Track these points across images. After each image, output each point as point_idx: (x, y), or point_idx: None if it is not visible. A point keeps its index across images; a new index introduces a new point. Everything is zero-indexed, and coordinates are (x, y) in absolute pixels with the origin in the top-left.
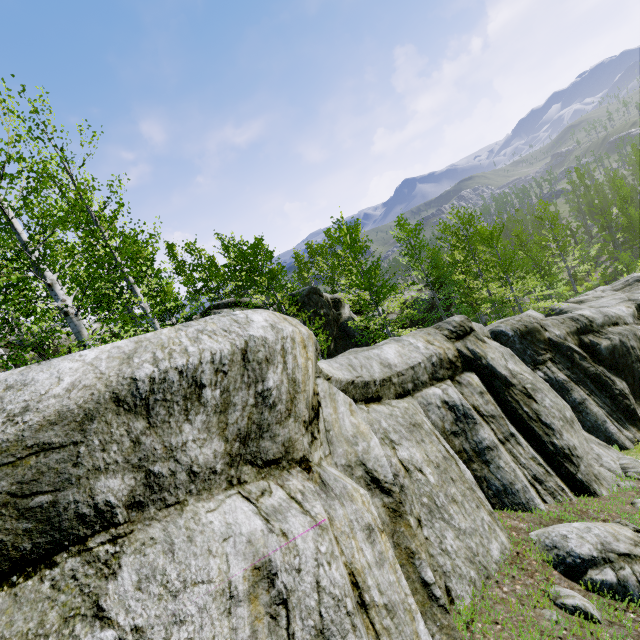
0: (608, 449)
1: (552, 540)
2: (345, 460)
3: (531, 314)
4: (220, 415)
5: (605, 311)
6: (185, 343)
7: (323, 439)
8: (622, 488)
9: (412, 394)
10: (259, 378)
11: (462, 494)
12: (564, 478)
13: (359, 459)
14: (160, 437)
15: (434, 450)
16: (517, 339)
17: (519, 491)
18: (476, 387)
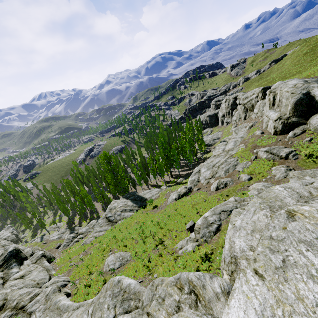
0: None
1: None
2: None
3: None
4: None
5: (7, 235)
6: None
7: None
8: None
9: None
10: None
11: None
12: None
13: None
14: None
15: None
16: None
17: None
18: None
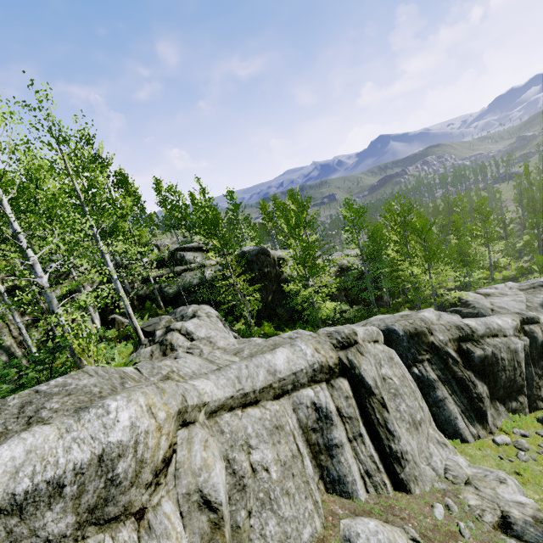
0: (443, 448)
1: (350, 534)
2: (186, 489)
3: (426, 316)
4: (75, 500)
5: (490, 323)
6: (59, 454)
7: (170, 479)
8: (434, 488)
9: (290, 393)
10: (110, 469)
11: (297, 487)
12: (391, 474)
13: (198, 487)
14: (28, 524)
15: (286, 450)
16: (406, 338)
17: (349, 483)
18: (344, 392)
